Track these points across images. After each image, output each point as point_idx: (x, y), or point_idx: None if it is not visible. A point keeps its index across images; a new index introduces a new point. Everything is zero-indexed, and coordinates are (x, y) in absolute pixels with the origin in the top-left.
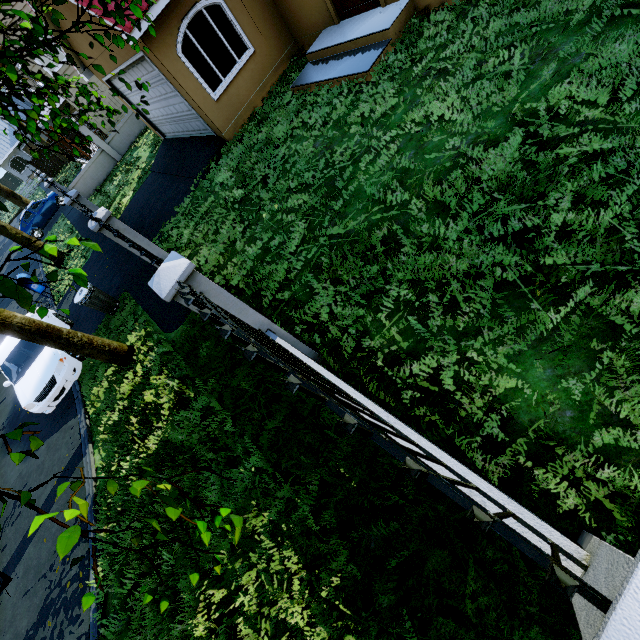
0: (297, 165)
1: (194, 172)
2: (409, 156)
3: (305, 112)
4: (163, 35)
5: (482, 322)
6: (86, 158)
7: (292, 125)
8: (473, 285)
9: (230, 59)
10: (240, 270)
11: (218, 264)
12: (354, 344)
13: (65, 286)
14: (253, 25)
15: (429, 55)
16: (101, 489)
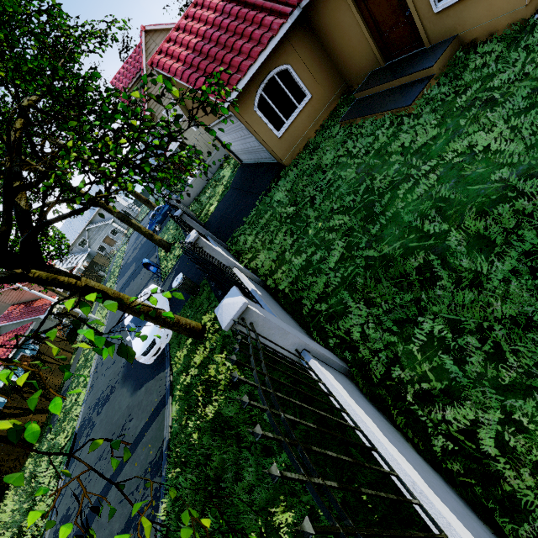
0: (340, 189)
1: (259, 190)
2: (449, 184)
3: (350, 142)
4: (245, 99)
5: (534, 382)
6: (191, 176)
7: (338, 153)
8: (523, 335)
9: (292, 106)
10: (287, 277)
11: (271, 267)
12: (383, 370)
13: (169, 268)
14: (311, 78)
15: (474, 86)
16: (173, 437)
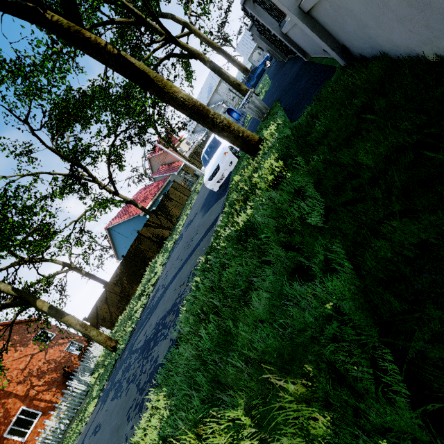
0: None
1: None
2: None
3: None
4: None
5: None
6: None
7: None
8: None
9: None
10: None
11: None
12: None
13: (250, 115)
14: None
15: None
16: (211, 247)
